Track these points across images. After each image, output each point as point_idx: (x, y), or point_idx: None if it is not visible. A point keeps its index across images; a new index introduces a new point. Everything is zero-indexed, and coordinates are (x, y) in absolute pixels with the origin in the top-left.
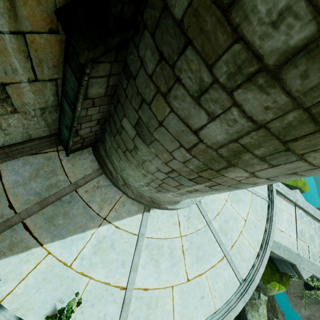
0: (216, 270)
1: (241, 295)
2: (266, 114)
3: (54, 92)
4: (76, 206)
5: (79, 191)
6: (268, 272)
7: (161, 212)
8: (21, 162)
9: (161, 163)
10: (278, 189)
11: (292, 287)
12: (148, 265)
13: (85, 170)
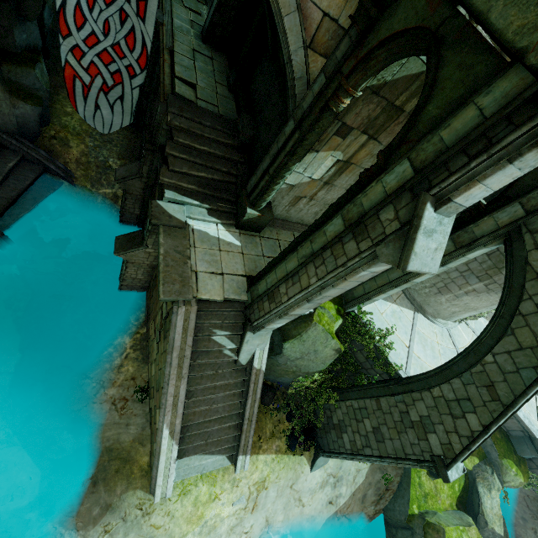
0: None
1: None
2: None
3: None
4: None
5: None
6: (504, 446)
7: (424, 318)
8: None
9: (463, 264)
10: None
11: None
12: (419, 344)
13: None
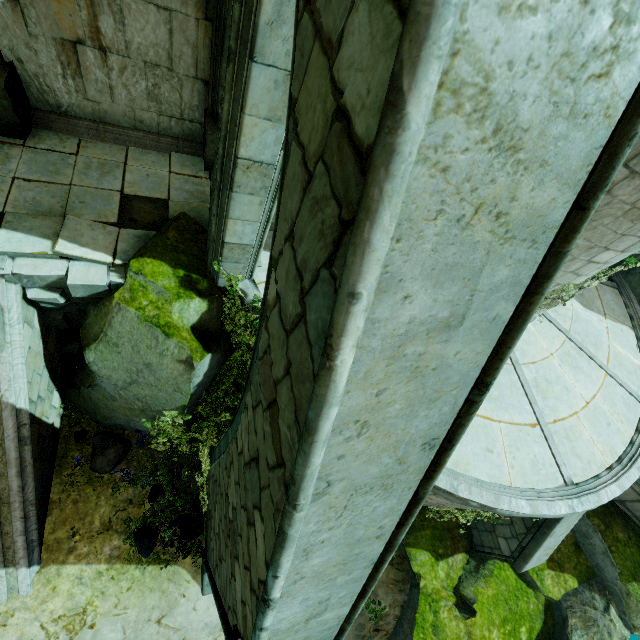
0: (519, 432)
1: (565, 496)
2: None
3: None
4: None
5: None
6: (635, 556)
7: None
8: None
9: None
10: None
11: None
12: None
13: None
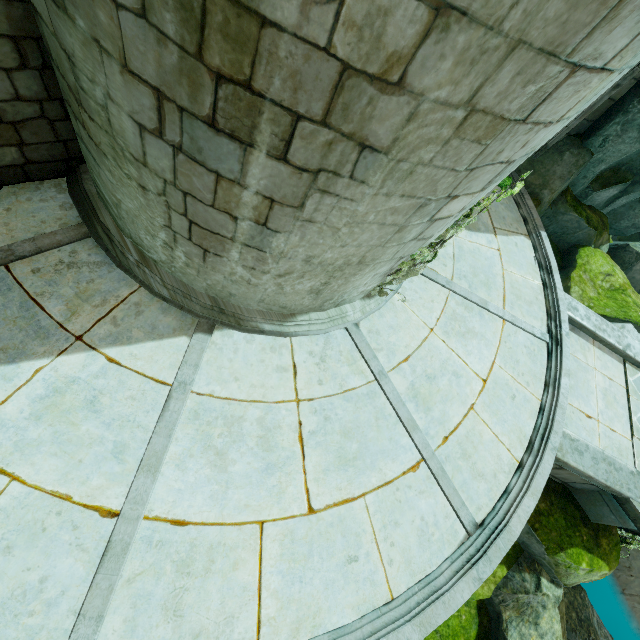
0: (396, 493)
1: (467, 563)
2: None
3: None
4: (0, 300)
5: (15, 269)
6: (559, 522)
7: (246, 338)
8: None
9: (122, 76)
10: (576, 317)
11: (637, 579)
12: (193, 461)
13: (40, 225)
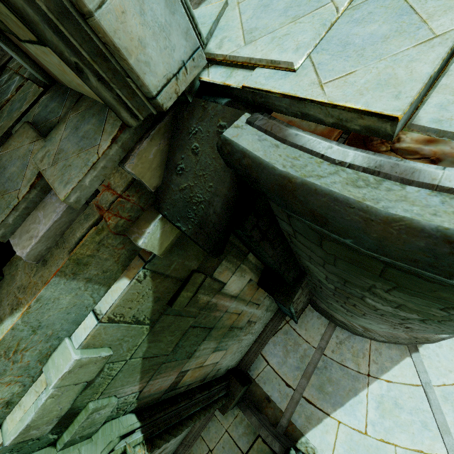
0: None
1: None
2: (443, 329)
3: (268, 299)
4: (333, 369)
5: (326, 354)
6: None
7: (436, 345)
8: (272, 345)
9: (388, 327)
10: None
11: None
12: None
13: (318, 330)
